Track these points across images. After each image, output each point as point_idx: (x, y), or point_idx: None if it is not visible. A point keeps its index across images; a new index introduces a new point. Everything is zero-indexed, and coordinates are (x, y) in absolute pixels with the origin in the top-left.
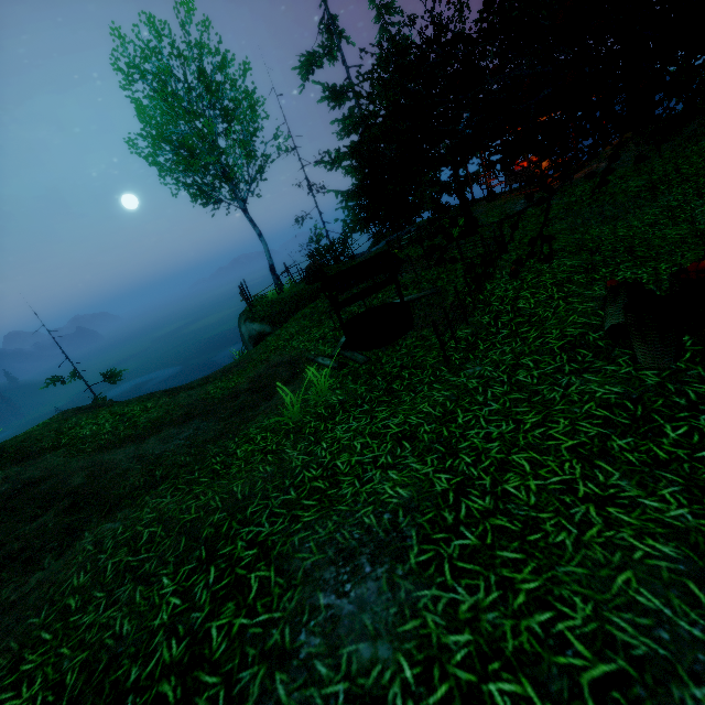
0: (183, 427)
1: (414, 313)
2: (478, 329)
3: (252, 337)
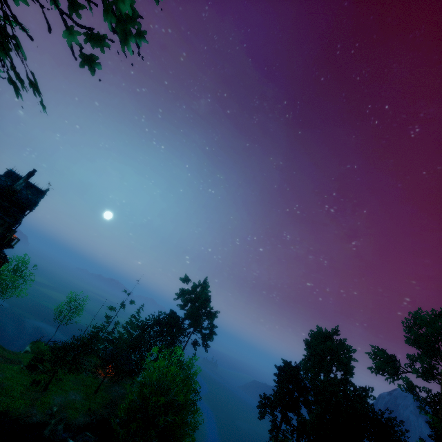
0: (0, 357)
1: (38, 370)
2: (34, 376)
3: (26, 350)
